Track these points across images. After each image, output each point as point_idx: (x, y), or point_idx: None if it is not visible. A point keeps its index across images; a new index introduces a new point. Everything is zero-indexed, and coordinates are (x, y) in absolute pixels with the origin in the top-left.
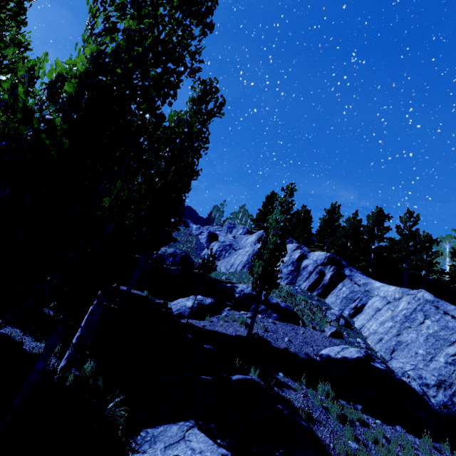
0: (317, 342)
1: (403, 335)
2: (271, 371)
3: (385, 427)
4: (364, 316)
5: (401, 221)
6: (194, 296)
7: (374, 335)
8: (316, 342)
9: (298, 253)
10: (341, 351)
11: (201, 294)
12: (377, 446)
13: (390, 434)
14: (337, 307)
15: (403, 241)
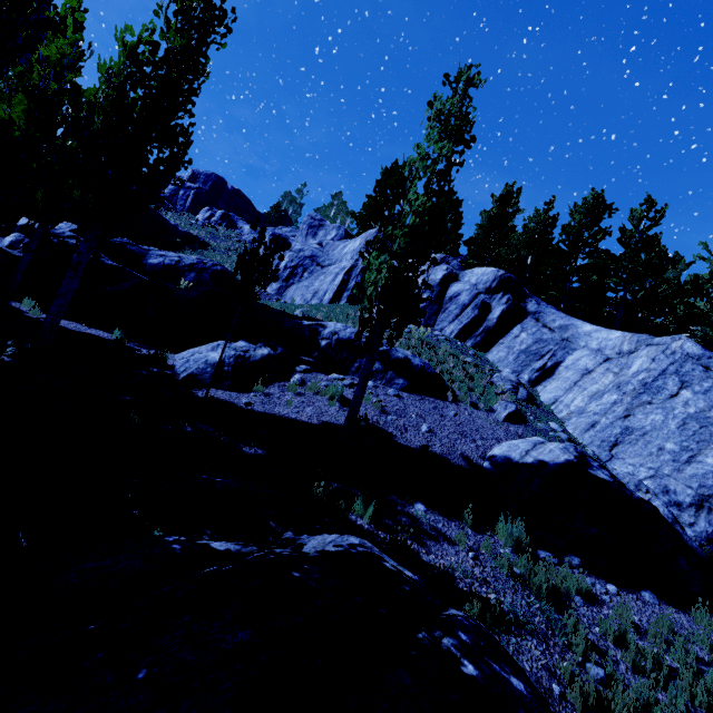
0: (482, 432)
1: (636, 416)
2: (397, 501)
3: (625, 599)
4: (559, 384)
5: (631, 220)
6: (230, 343)
7: (580, 417)
8: (481, 432)
9: (443, 270)
10: (533, 450)
11: (247, 339)
12: (631, 654)
13: (637, 613)
14: (508, 368)
15: (630, 256)
